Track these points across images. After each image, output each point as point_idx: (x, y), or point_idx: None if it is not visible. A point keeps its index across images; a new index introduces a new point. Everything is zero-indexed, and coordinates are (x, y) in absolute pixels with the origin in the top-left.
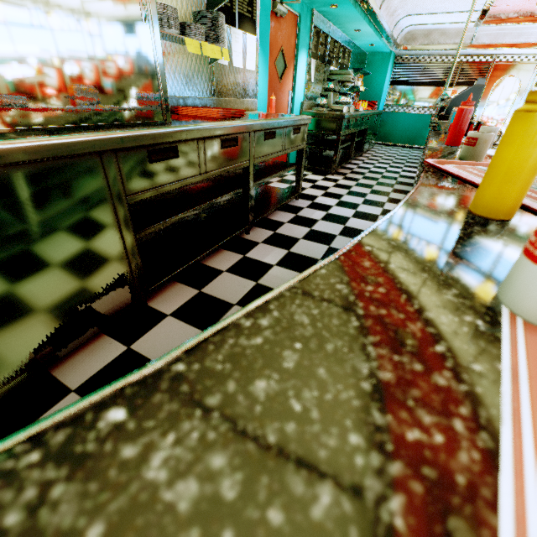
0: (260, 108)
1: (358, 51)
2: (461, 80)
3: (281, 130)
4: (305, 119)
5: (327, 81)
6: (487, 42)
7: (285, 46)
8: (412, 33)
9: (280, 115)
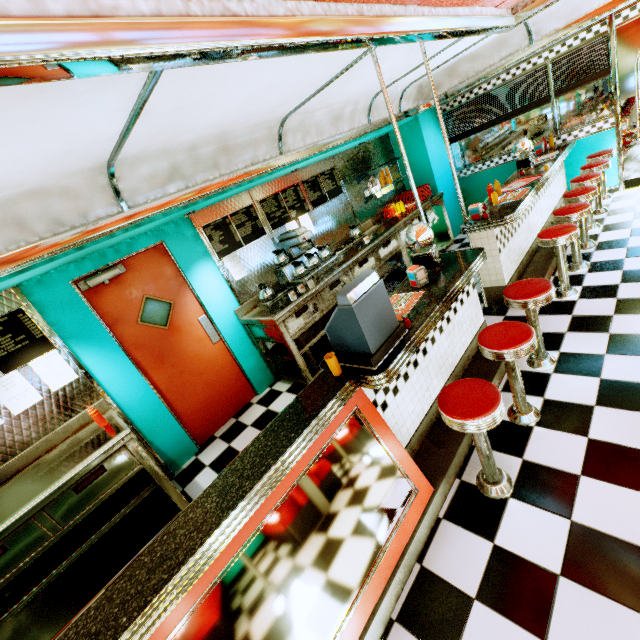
0: (128, 392)
1: (358, 151)
2: (563, 85)
3: (25, 525)
4: (107, 450)
5: (275, 255)
6: (561, 24)
7: (154, 289)
8: (427, 83)
9: (71, 460)
